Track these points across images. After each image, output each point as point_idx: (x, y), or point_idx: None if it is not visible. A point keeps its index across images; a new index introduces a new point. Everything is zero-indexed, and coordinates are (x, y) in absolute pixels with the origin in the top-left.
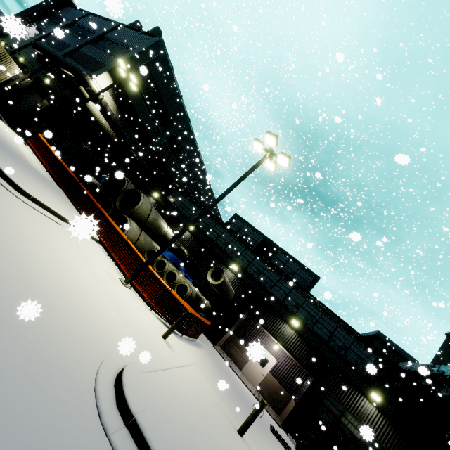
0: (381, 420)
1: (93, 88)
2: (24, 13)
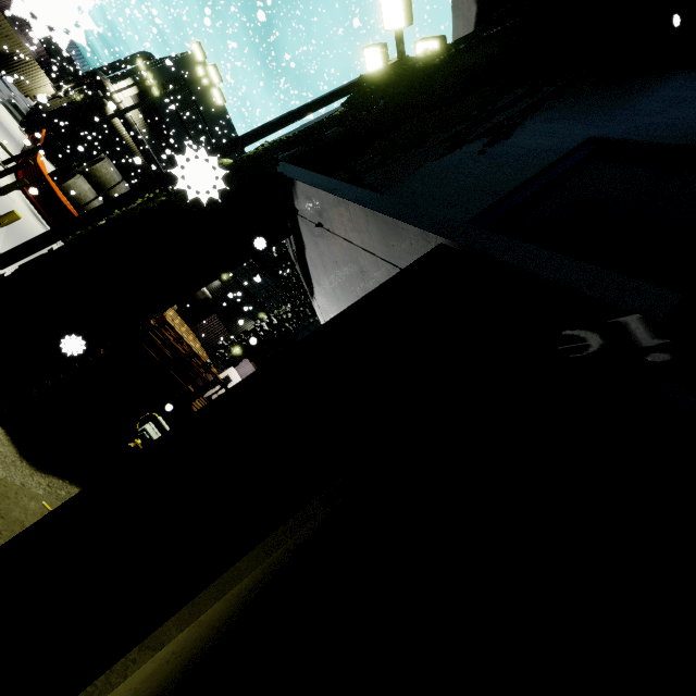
0: None
1: (108, 89)
2: (101, 68)
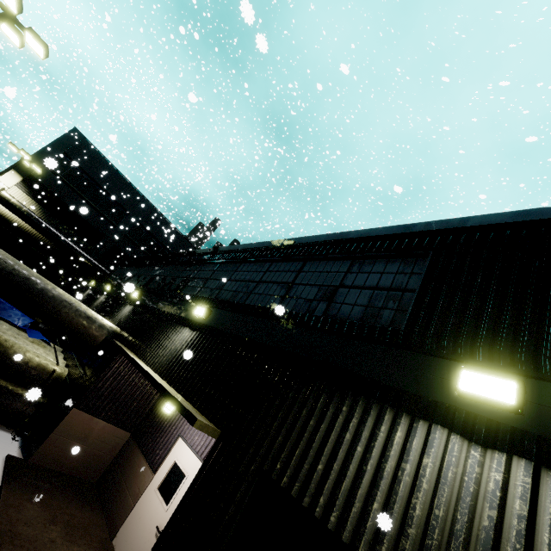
0: None
1: None
2: None
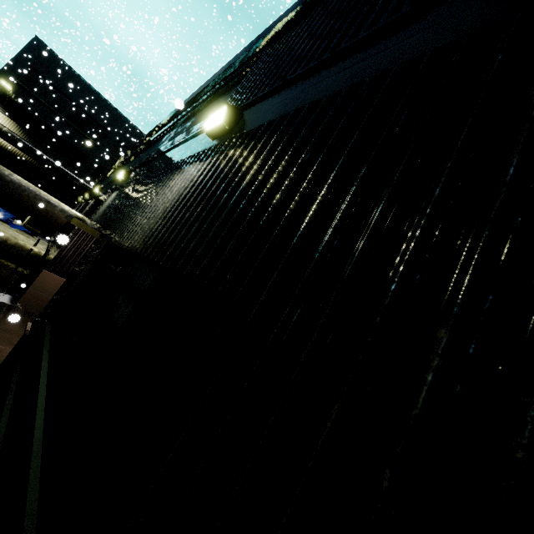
0: (223, 173)
1: None
2: None
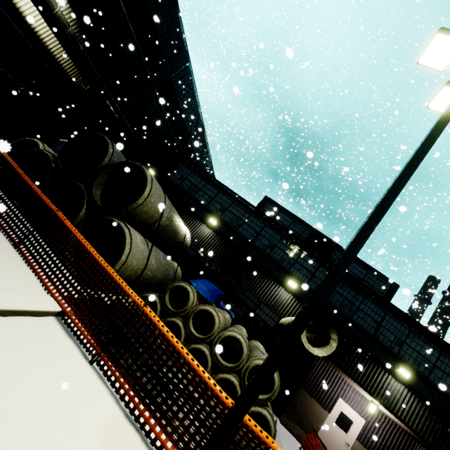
0: None
1: None
2: None
